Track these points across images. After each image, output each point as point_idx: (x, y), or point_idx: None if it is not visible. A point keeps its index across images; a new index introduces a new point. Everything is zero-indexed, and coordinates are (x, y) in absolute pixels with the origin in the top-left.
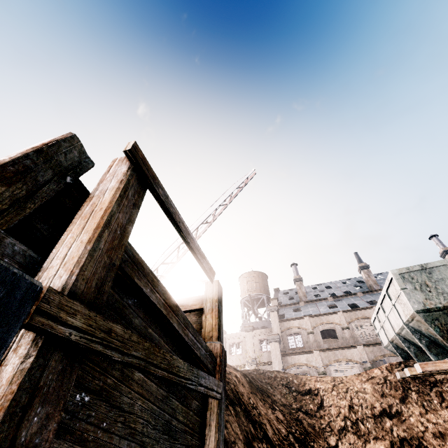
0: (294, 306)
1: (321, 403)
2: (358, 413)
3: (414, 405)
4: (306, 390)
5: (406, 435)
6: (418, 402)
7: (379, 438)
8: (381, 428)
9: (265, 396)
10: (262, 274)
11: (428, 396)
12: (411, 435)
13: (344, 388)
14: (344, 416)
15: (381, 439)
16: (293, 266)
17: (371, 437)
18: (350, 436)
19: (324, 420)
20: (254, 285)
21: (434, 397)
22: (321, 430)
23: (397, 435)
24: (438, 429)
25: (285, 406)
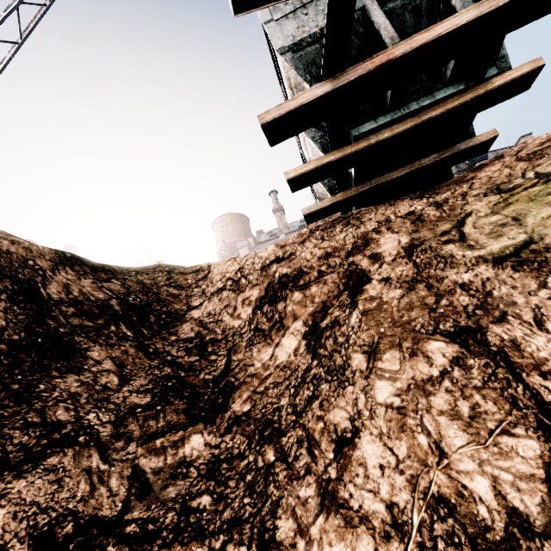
0: (274, 241)
1: (206, 276)
2: (246, 271)
3: (313, 241)
4: (195, 270)
5: (288, 271)
6: (319, 237)
7: (257, 285)
8: (265, 275)
9: (104, 274)
10: (240, 216)
11: (332, 228)
12: (294, 268)
13: (243, 256)
14: (226, 279)
15: (259, 285)
16: (272, 194)
17: (248, 287)
18: (224, 294)
19: (199, 289)
20: (231, 231)
21: (339, 227)
22: (188, 298)
23: (278, 274)
24: (327, 251)
25: (142, 283)
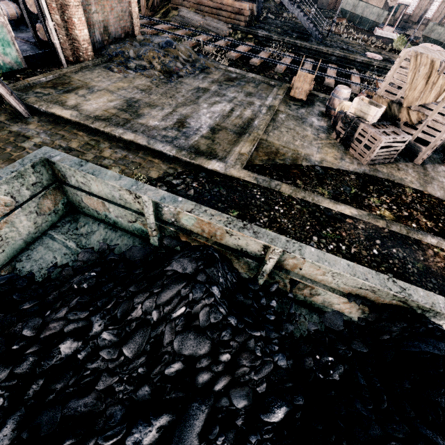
0: None
1: None
2: None
3: None
4: None
5: None
6: None
7: None
8: None
9: None
10: None
11: None
12: None
13: None
14: None
15: None
16: None
17: None
18: None
19: None
20: None
21: None
22: None
23: None
24: None
25: None
